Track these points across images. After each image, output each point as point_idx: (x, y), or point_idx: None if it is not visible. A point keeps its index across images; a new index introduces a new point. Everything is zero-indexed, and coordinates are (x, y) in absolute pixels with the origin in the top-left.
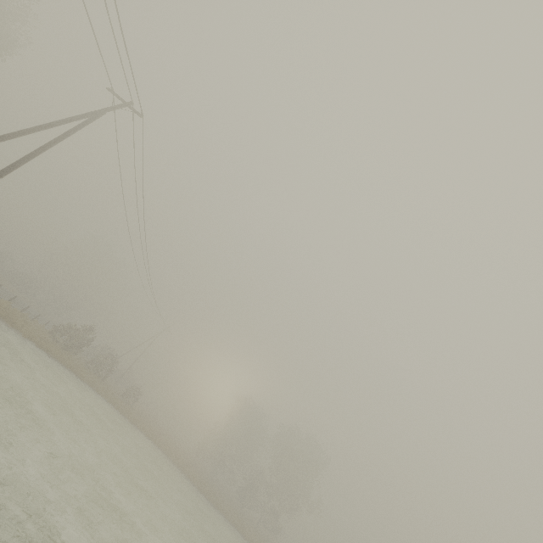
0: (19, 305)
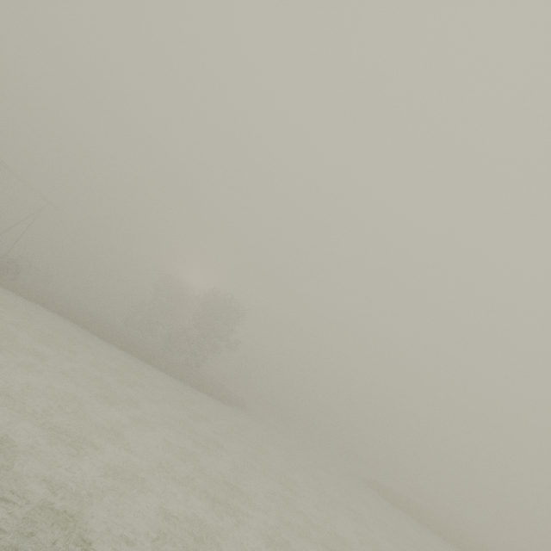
0: None
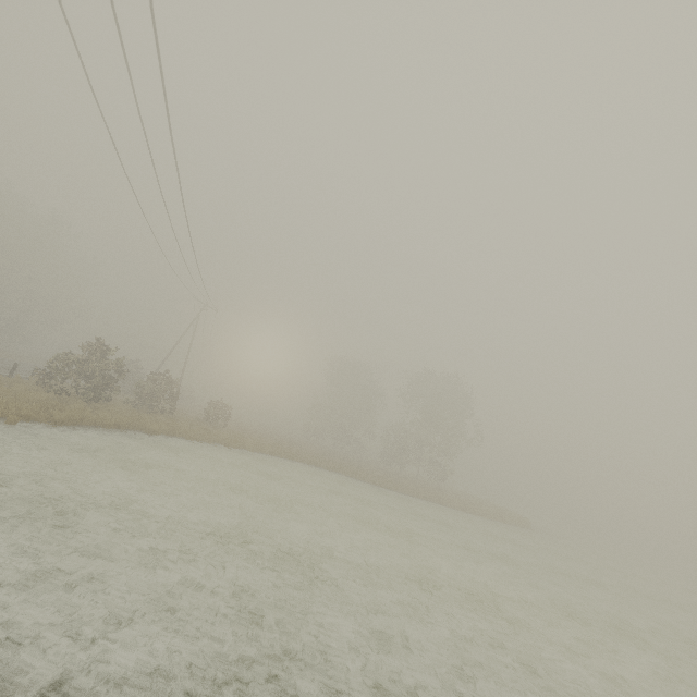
0: None
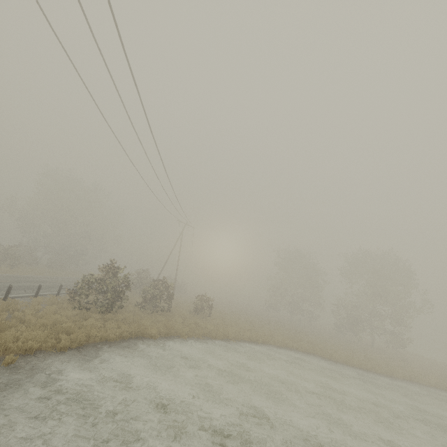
0: (2, 290)
